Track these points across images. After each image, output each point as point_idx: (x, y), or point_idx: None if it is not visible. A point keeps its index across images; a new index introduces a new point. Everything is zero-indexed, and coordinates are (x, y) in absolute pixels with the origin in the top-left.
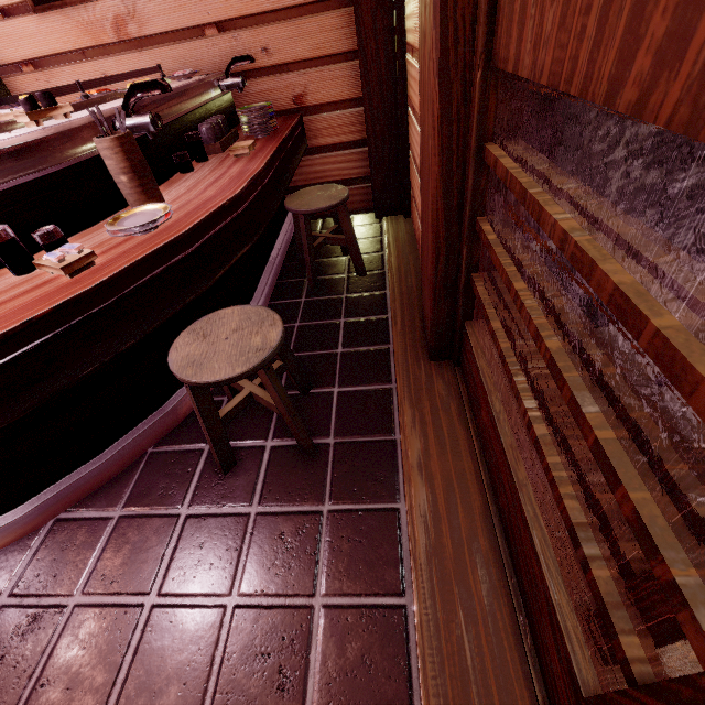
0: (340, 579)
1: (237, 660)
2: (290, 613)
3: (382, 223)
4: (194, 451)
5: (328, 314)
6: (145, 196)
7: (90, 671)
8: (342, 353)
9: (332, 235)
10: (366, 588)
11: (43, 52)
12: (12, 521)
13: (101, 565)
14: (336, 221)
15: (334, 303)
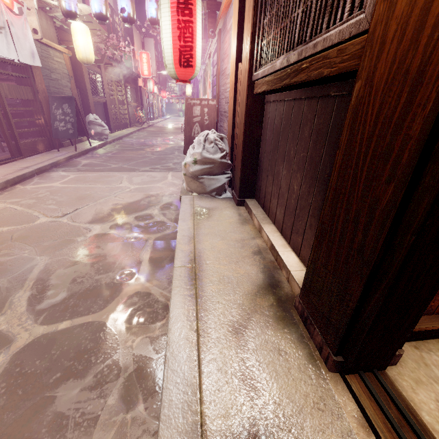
0: None
1: None
2: None
3: None
4: None
5: None
6: None
7: None
8: None
9: None
10: None
11: None
12: None
13: None
14: None
15: None
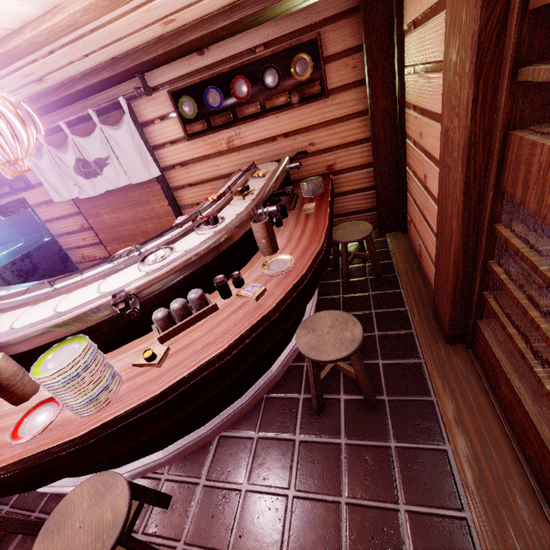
0: (414, 494)
1: (356, 538)
2: (384, 512)
3: (386, 237)
4: (293, 398)
5: (362, 306)
6: (272, 248)
7: (266, 532)
8: (378, 335)
9: (359, 252)
10: (434, 503)
11: (187, 158)
12: (202, 434)
13: (255, 467)
14: (360, 243)
15: (364, 298)
